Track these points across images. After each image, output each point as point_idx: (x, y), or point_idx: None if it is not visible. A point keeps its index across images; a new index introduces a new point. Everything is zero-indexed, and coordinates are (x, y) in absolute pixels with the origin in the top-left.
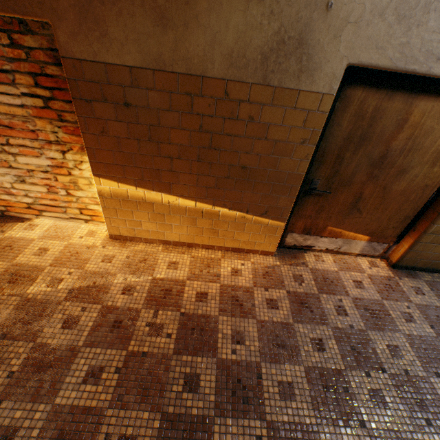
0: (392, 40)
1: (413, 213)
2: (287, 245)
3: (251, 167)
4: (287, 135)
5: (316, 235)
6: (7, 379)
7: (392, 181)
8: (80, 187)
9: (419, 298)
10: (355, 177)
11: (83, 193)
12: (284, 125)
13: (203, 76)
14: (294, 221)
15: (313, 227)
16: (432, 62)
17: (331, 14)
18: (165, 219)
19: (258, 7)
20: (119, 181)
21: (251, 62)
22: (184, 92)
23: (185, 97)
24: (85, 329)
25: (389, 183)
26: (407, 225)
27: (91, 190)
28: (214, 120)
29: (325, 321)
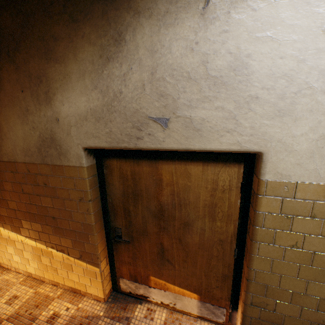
0: (100, 131)
1: (229, 271)
2: (124, 290)
3: (58, 217)
4: (69, 194)
5: (144, 284)
6: None
7: (183, 233)
8: None
9: None
10: (147, 227)
11: None
12: (65, 188)
13: (16, 162)
14: (119, 265)
15: (138, 274)
16: (135, 140)
17: (60, 123)
18: (24, 254)
19: (27, 126)
20: None
21: (34, 152)
22: (11, 171)
23: (12, 173)
24: None
25: (181, 234)
26: (233, 286)
27: None
28: (28, 186)
29: None
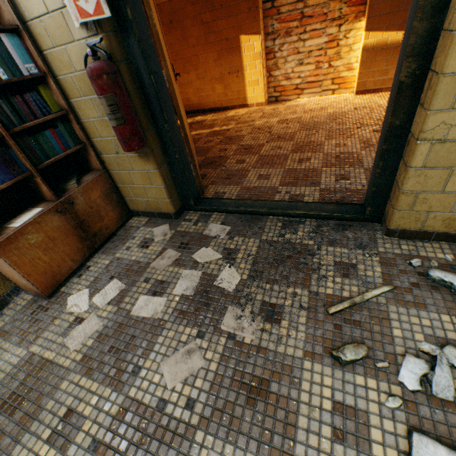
0: None
1: None
2: None
3: None
4: None
5: None
6: (353, 125)
7: None
8: (339, 58)
9: None
10: None
11: (339, 63)
12: None
13: None
14: None
15: None
16: None
17: None
18: None
19: None
20: (384, 31)
21: None
22: None
23: None
24: (381, 113)
25: None
26: None
27: (347, 58)
28: None
29: None
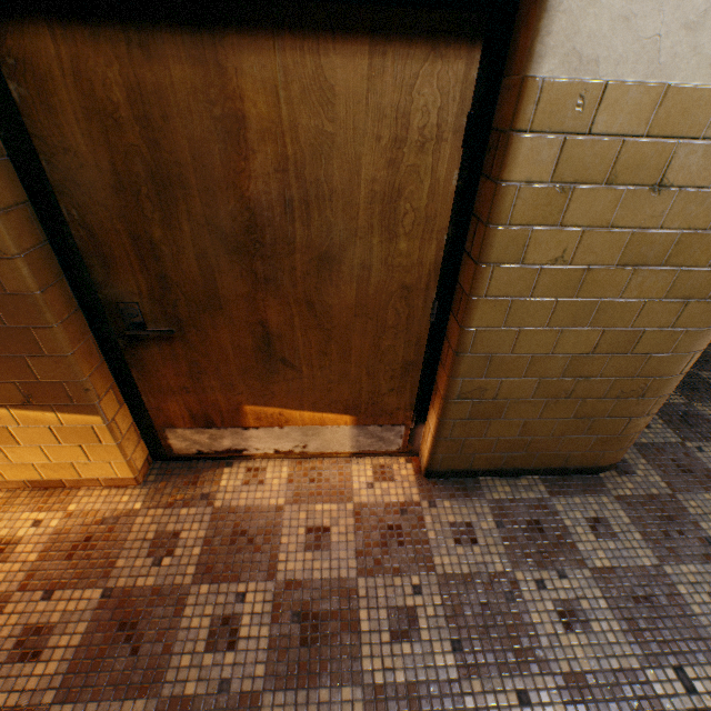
0: None
1: (418, 354)
2: (184, 453)
3: None
4: None
5: (232, 426)
6: None
7: (318, 287)
8: None
9: (458, 554)
10: (219, 285)
11: None
12: None
13: None
14: (157, 402)
15: (212, 410)
16: None
17: None
18: None
19: None
20: None
21: None
22: None
23: None
24: None
25: (314, 291)
26: (421, 382)
27: None
28: None
29: (156, 679)
